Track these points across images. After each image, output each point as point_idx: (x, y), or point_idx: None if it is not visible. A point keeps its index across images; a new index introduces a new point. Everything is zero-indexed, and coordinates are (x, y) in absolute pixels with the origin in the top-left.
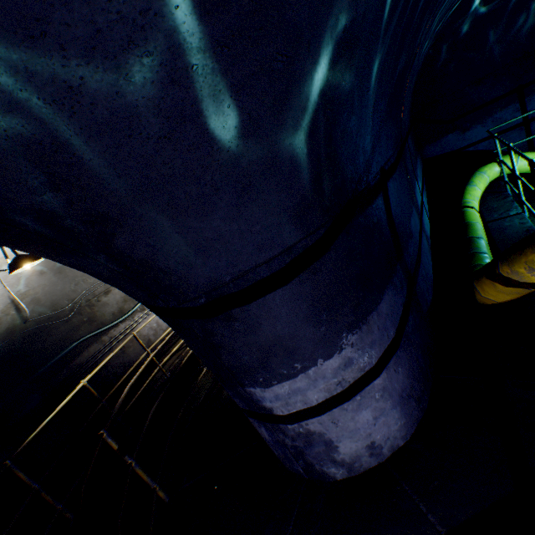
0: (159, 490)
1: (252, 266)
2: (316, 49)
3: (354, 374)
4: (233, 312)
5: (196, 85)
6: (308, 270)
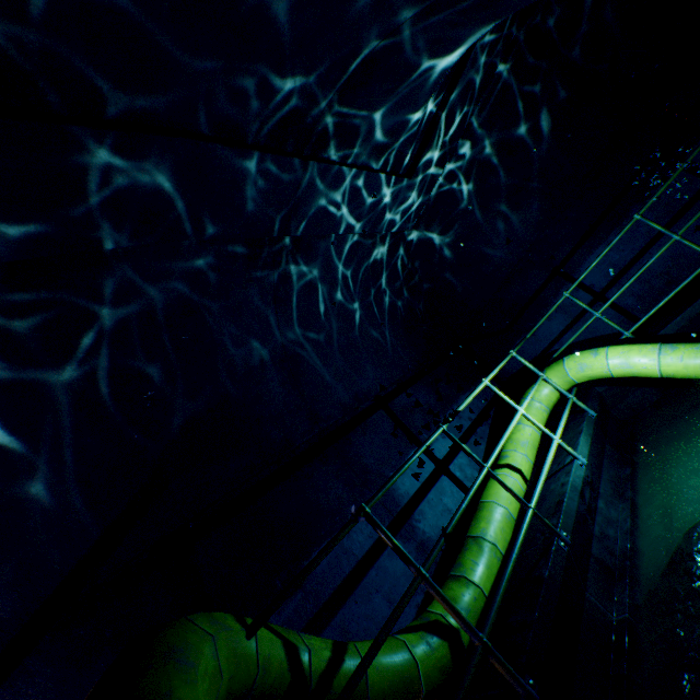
0: None
1: None
2: None
3: None
4: None
5: None
6: None
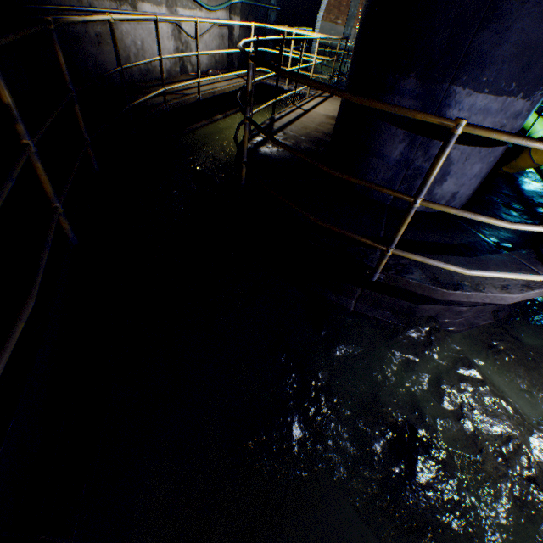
0: (245, 168)
1: None
2: None
3: (507, 129)
4: None
5: None
6: None
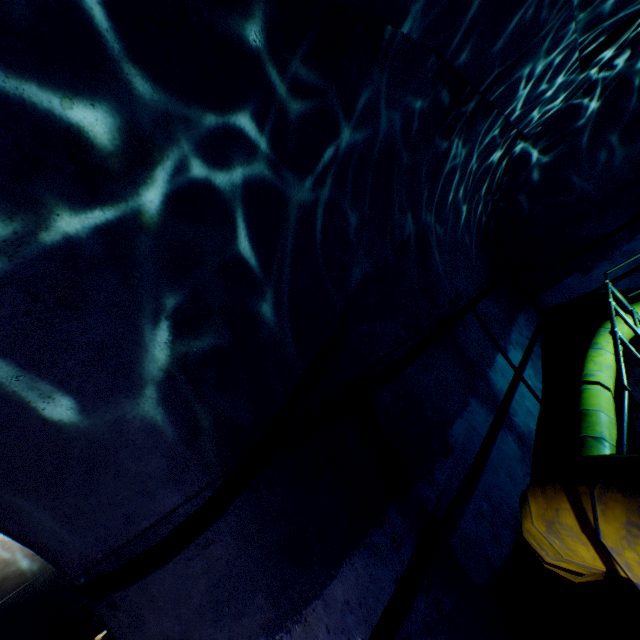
0: None
1: (124, 540)
2: (133, 344)
3: None
4: (115, 596)
5: (3, 405)
6: (195, 542)
